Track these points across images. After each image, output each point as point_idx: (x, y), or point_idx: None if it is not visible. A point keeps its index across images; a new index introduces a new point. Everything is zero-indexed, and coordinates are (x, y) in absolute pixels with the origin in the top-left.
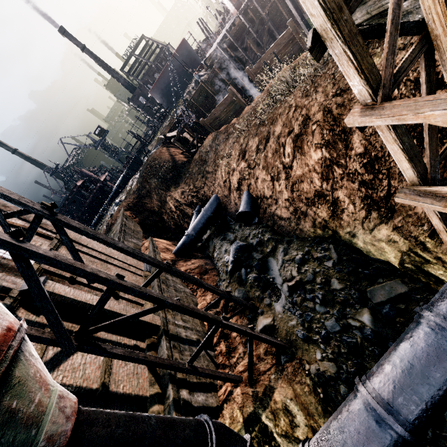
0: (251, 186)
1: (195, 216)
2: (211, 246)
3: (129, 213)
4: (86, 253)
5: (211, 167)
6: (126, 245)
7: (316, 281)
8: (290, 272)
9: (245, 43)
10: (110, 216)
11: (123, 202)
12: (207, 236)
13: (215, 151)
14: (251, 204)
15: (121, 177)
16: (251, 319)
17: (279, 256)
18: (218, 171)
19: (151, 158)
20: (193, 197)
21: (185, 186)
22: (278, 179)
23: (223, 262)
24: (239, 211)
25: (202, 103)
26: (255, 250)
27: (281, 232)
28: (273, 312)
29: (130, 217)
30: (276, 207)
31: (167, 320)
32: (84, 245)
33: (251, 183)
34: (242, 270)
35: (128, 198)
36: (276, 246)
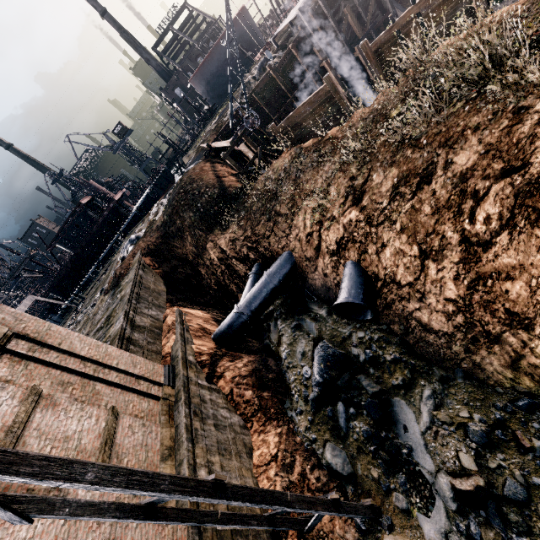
0: (367, 255)
1: (252, 282)
2: (273, 331)
3: (149, 260)
4: (54, 364)
5: (286, 207)
6: (107, 468)
7: (535, 508)
8: (453, 453)
9: (340, 13)
10: (121, 261)
11: (141, 242)
12: (267, 311)
13: (295, 181)
14: (365, 289)
15: (144, 197)
16: (366, 533)
17: (423, 405)
18: (298, 215)
19: (186, 179)
20: (249, 249)
21: (238, 231)
22: (438, 258)
23: (298, 375)
24: (343, 300)
25: (267, 101)
26: (365, 371)
27: (423, 352)
28: (417, 536)
29: (149, 266)
30: (420, 305)
31: (202, 529)
32: (54, 346)
33: (367, 250)
34: (337, 406)
35: (149, 235)
36: (413, 379)
